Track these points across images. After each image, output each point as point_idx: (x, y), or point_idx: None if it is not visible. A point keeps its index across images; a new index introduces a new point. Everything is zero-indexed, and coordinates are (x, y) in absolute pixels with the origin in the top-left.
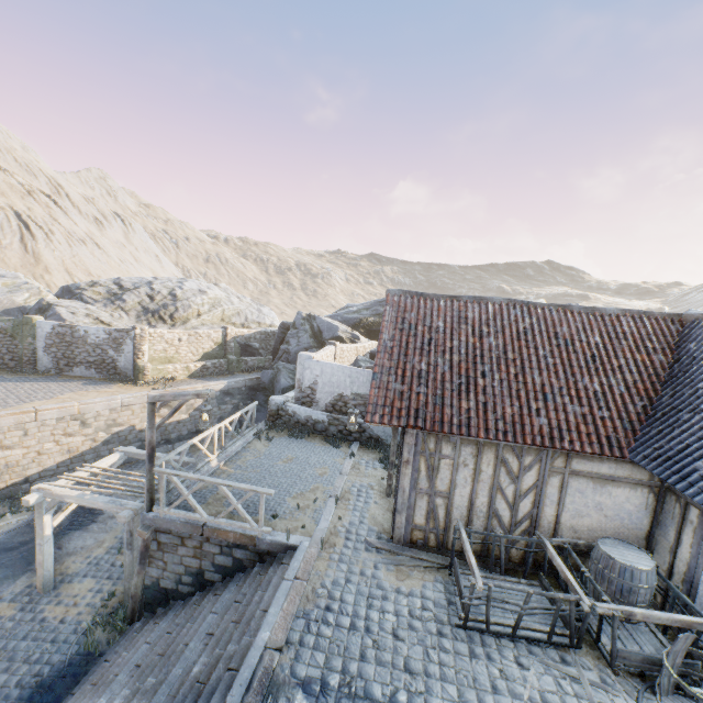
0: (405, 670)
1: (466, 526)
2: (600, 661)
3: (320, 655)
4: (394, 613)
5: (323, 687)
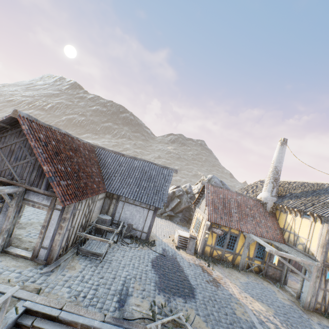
0: (114, 279)
1: (75, 234)
2: (113, 244)
3: (107, 301)
4: (92, 275)
5: (119, 301)
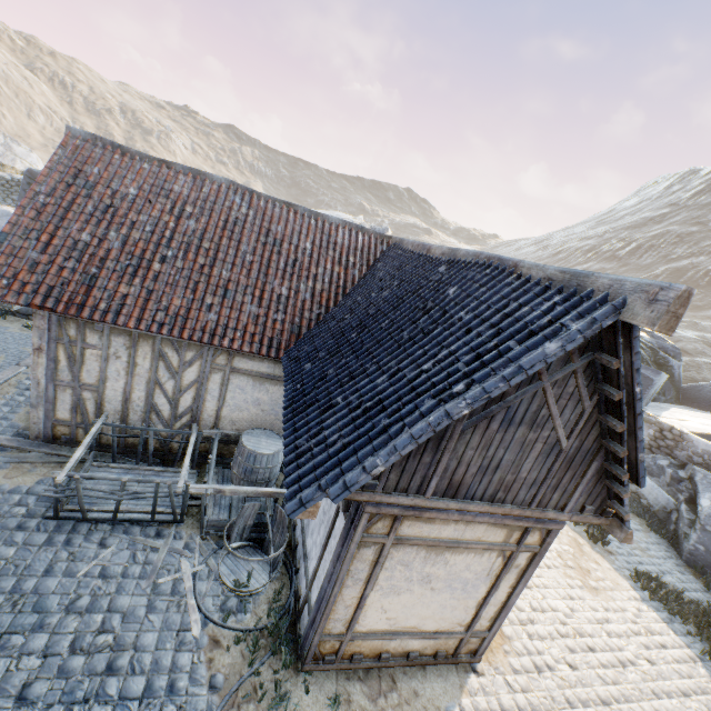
0: None
1: (122, 421)
2: (198, 531)
3: None
4: None
5: None
